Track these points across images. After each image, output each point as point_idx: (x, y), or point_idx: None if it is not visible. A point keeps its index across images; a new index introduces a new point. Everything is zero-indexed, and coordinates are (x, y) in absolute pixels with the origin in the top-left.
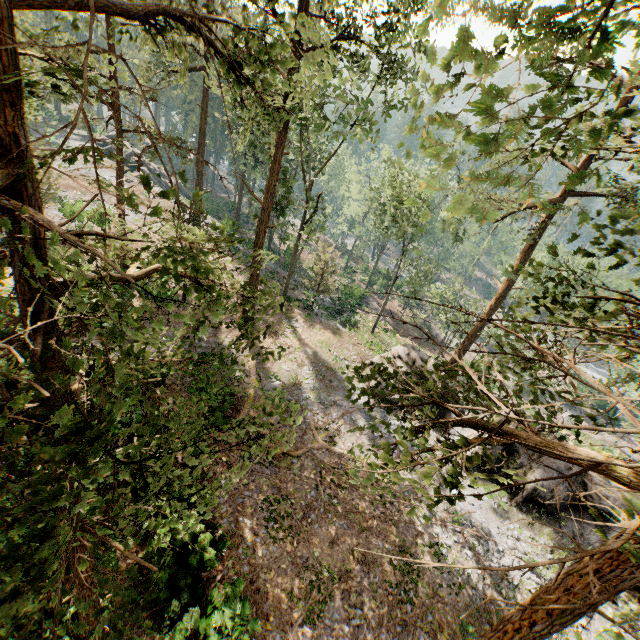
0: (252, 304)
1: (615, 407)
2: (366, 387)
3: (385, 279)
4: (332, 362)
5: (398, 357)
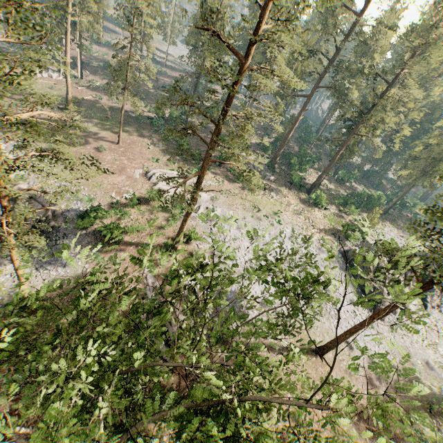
0: None
1: None
2: None
3: None
4: None
5: None
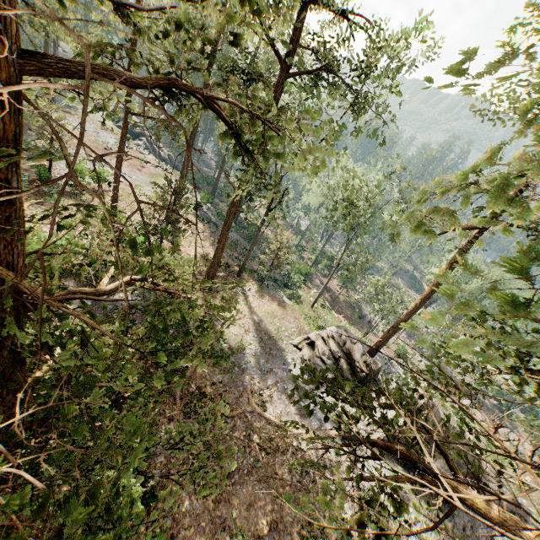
0: (214, 271)
1: (510, 404)
2: (300, 359)
3: (329, 260)
4: (274, 332)
5: (331, 337)
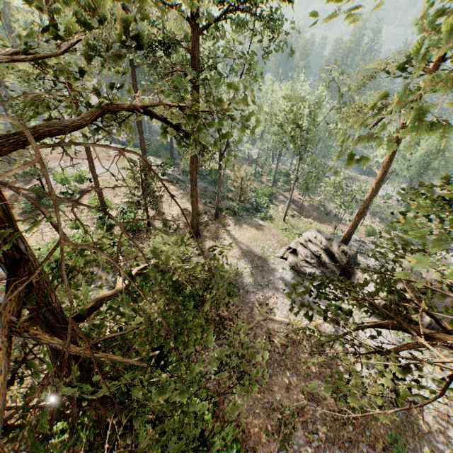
0: (196, 221)
1: None
2: (289, 266)
3: (285, 176)
4: (260, 252)
5: (308, 241)
